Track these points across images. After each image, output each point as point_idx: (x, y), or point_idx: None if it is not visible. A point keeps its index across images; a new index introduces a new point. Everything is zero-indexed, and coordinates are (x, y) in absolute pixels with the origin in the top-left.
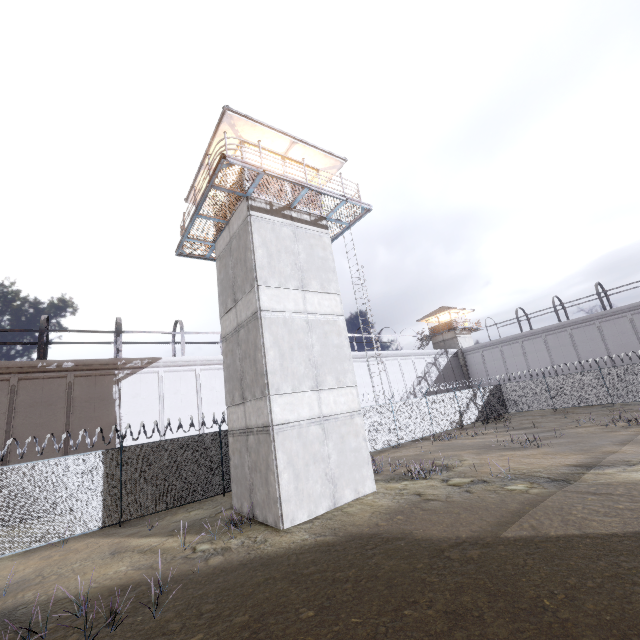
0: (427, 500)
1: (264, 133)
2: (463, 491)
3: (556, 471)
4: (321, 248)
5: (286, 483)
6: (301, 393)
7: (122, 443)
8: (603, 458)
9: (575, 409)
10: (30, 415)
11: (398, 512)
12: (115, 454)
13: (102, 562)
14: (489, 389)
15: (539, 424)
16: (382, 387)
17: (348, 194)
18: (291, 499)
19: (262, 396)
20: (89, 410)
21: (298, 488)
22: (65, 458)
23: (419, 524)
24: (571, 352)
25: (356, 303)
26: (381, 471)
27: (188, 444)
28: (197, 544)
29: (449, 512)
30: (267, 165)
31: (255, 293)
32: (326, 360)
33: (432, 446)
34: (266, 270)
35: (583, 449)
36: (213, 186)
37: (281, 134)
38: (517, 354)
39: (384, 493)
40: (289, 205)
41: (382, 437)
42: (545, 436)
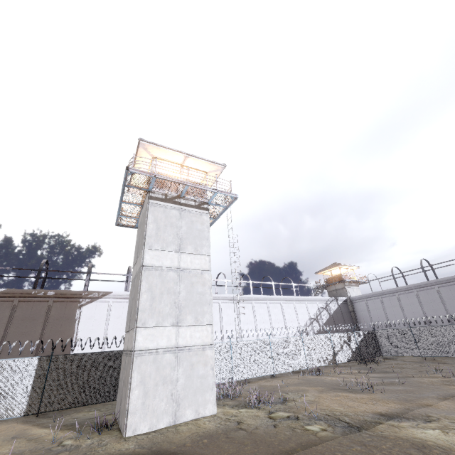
0: (239, 428)
1: (166, 152)
2: (272, 424)
3: (360, 417)
4: (200, 223)
5: (135, 398)
6: (163, 327)
7: (53, 352)
8: (411, 410)
9: (443, 358)
10: (20, 326)
11: (209, 436)
12: (46, 360)
13: (1, 443)
14: (363, 333)
15: (401, 369)
16: (240, 326)
17: (220, 188)
18: (137, 412)
19: (133, 327)
20: (58, 325)
21: (145, 403)
22: (12, 360)
23: (210, 449)
24: (440, 307)
25: (230, 261)
26: (239, 397)
27: (100, 358)
28: (66, 439)
29: (241, 442)
30: (159, 172)
31: (142, 253)
32: (189, 303)
33: (298, 379)
34: (153, 238)
35: (407, 399)
36: (126, 185)
37: (177, 152)
38: (395, 305)
39: (218, 417)
40: (179, 195)
41: (259, 367)
42: (392, 382)
